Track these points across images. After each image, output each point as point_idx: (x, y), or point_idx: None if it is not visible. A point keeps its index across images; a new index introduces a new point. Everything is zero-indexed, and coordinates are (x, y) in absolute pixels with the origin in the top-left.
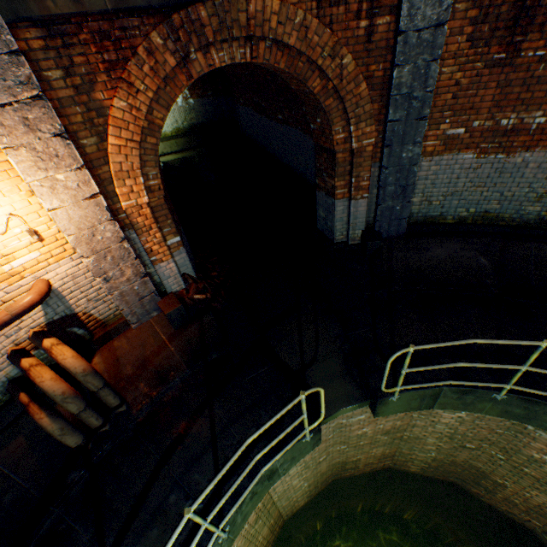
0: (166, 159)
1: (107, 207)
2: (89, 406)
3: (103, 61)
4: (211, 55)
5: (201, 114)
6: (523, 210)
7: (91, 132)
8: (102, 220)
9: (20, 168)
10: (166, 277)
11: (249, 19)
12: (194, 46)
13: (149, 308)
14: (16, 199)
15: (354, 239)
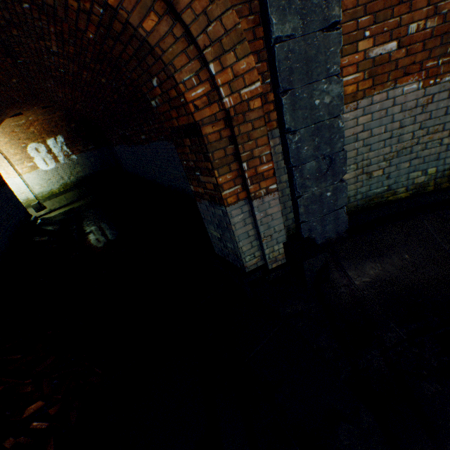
0: (52, 215)
1: None
2: None
3: None
4: None
5: (87, 167)
6: None
7: None
8: None
9: None
10: None
11: None
12: None
13: None
14: None
15: (275, 259)
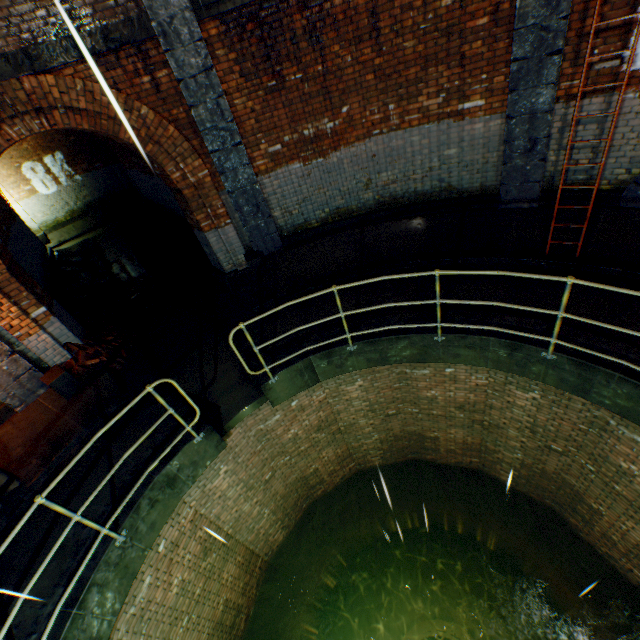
0: (65, 247)
1: None
2: None
3: None
4: (6, 132)
5: (95, 189)
6: (363, 199)
7: None
8: None
9: None
10: (42, 350)
11: (29, 95)
12: None
13: (33, 387)
14: None
15: (241, 265)
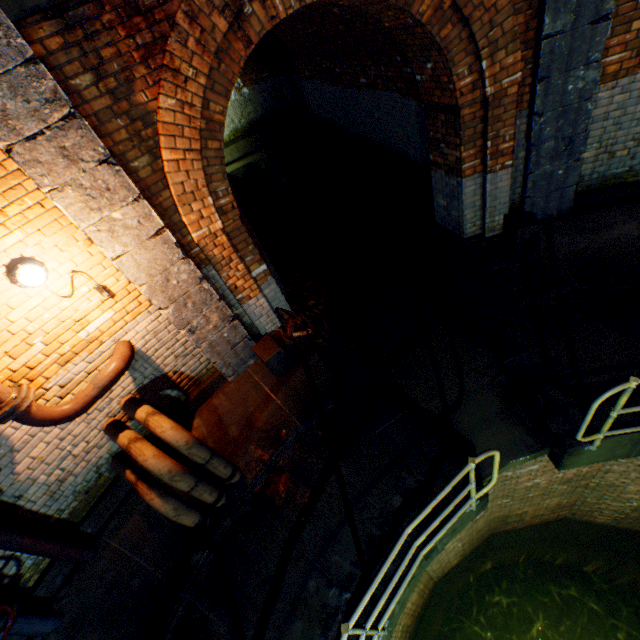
0: (228, 170)
1: (176, 243)
2: (199, 480)
3: (137, 47)
4: (271, 2)
5: (259, 105)
6: None
7: (140, 149)
8: (174, 260)
9: (71, 214)
10: (257, 316)
11: None
12: None
13: (244, 357)
14: (75, 252)
15: (492, 229)
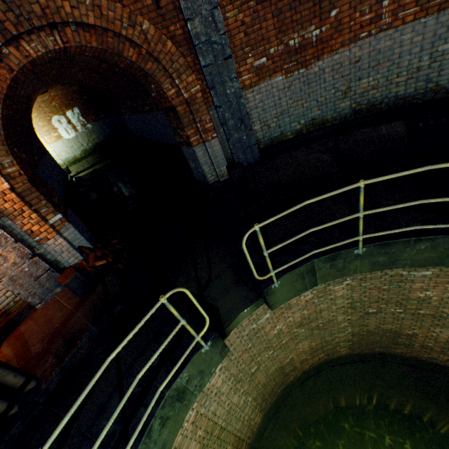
0: (80, 176)
1: None
2: None
3: None
4: (24, 48)
5: (101, 134)
6: (338, 108)
7: None
8: None
9: None
10: (58, 253)
11: (43, 9)
12: (0, 41)
13: (50, 286)
14: None
15: (223, 176)
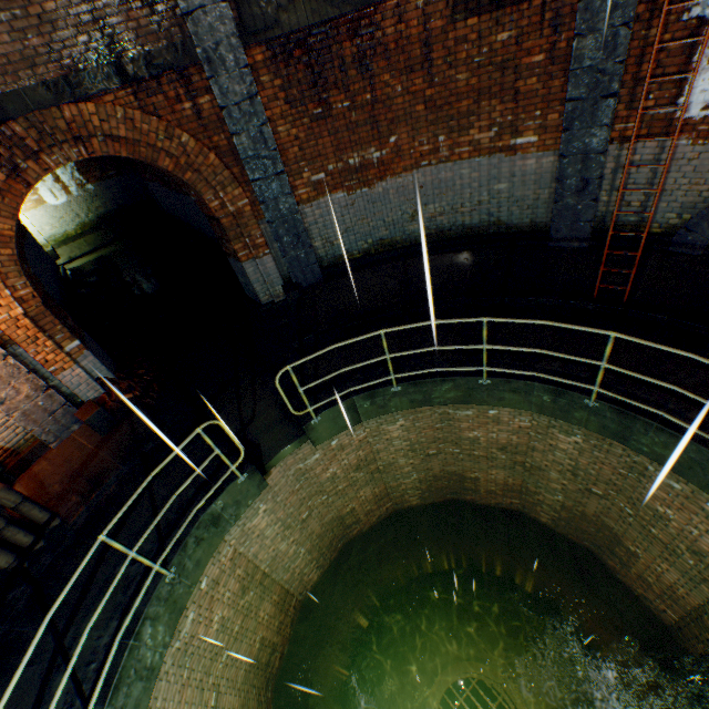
0: (76, 264)
1: None
2: (12, 524)
3: None
4: (44, 161)
5: (109, 200)
6: (408, 231)
7: None
8: None
9: None
10: (76, 385)
11: (69, 124)
12: (20, 158)
13: (67, 423)
14: None
15: (279, 296)
